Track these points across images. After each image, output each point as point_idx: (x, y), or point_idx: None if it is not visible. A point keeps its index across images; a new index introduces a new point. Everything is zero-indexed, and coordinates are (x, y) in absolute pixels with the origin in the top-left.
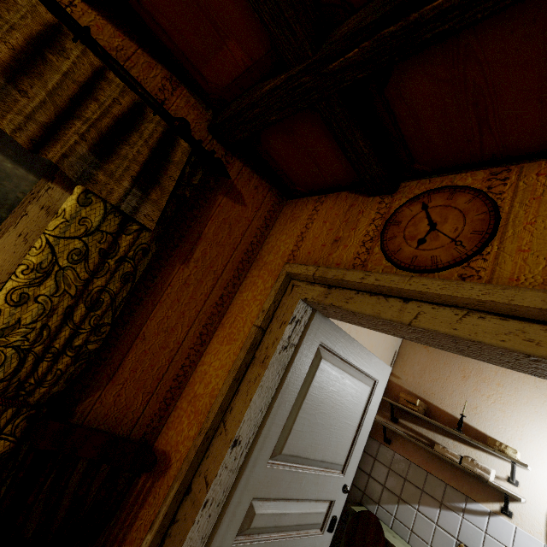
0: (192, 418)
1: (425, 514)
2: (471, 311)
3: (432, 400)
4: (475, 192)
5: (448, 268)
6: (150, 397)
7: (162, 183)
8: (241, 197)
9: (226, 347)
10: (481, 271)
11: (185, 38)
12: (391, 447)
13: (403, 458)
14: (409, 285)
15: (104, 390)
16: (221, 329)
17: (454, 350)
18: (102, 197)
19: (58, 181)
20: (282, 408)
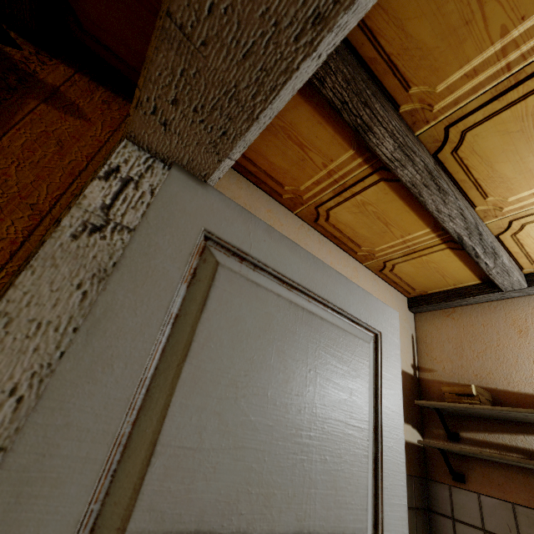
0: None
1: None
2: None
3: (494, 383)
4: None
5: None
6: None
7: None
8: (78, 110)
9: None
10: None
11: None
12: (468, 487)
13: (498, 501)
14: None
15: None
16: None
17: None
18: None
19: None
20: (98, 377)
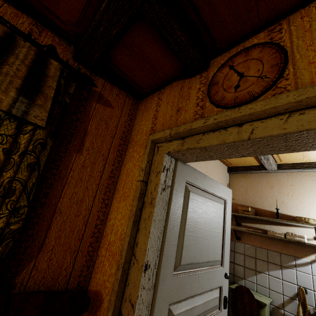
0: (111, 260)
1: (273, 275)
2: (292, 113)
3: (257, 206)
4: (262, 45)
5: (262, 94)
6: (76, 254)
7: (44, 92)
8: (109, 102)
9: (123, 203)
10: (287, 86)
11: None
12: (241, 241)
13: (251, 246)
14: (240, 113)
15: (37, 259)
16: (117, 193)
17: (282, 150)
18: None
19: None
20: (173, 232)
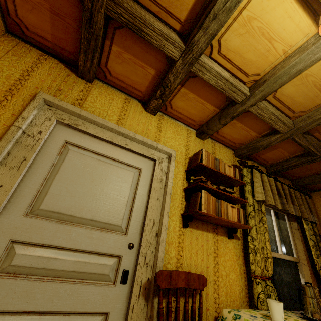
0: None
1: None
2: None
3: None
4: None
5: None
6: None
7: (312, 209)
8: None
9: None
10: None
11: (294, 172)
12: None
13: None
14: None
15: None
16: None
17: None
18: (311, 221)
19: (292, 220)
20: None
